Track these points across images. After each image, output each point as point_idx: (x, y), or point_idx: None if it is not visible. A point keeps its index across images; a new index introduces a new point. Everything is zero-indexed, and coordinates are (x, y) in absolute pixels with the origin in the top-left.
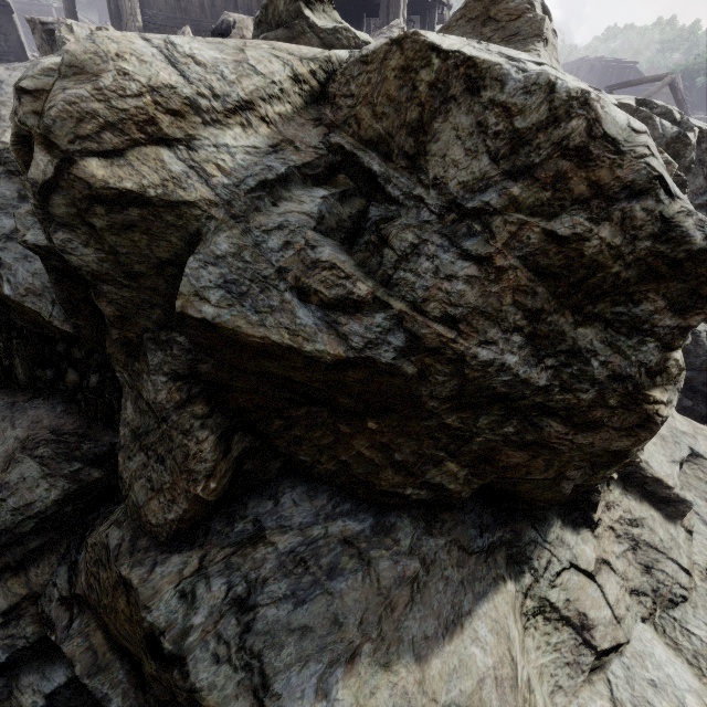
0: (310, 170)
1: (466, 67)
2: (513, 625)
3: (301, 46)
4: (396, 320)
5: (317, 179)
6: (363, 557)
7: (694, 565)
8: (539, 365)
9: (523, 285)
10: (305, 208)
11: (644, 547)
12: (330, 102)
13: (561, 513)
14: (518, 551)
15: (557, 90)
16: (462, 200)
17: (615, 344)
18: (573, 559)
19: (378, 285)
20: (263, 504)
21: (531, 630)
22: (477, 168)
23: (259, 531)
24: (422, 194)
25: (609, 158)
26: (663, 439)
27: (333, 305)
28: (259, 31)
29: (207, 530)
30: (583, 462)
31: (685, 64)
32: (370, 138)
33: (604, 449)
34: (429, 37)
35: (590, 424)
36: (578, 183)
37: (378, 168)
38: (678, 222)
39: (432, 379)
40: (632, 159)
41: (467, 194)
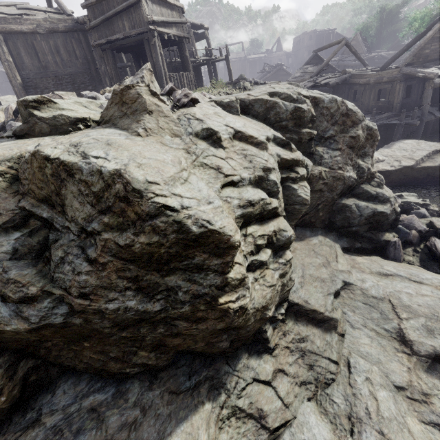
0: (10, 224)
1: (63, 166)
2: (202, 433)
3: (4, 153)
4: (57, 301)
5: (17, 226)
6: (100, 417)
7: (342, 356)
8: (151, 300)
9: (120, 267)
10: (3, 249)
11: (308, 354)
12: (20, 182)
13: (249, 348)
14: (217, 381)
15: (103, 172)
16: (86, 227)
17: (192, 279)
18: (256, 375)
19: (47, 283)
20: (46, 397)
21: (226, 428)
22: (87, 210)
23: (39, 417)
24: (69, 225)
25: (137, 201)
26: (323, 281)
27: (20, 301)
28: (23, 119)
29: (10, 423)
30: (214, 335)
31: (362, 25)
32: (42, 198)
33: (215, 329)
34: (45, 151)
35: (201, 319)
36: (131, 213)
37: (46, 214)
38: (185, 222)
39: (95, 321)
40: (146, 201)
41: (87, 224)
